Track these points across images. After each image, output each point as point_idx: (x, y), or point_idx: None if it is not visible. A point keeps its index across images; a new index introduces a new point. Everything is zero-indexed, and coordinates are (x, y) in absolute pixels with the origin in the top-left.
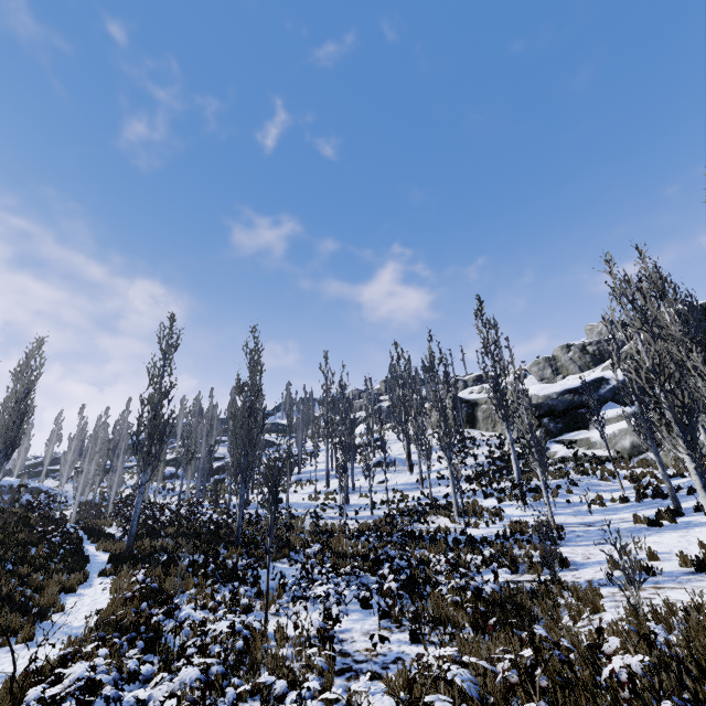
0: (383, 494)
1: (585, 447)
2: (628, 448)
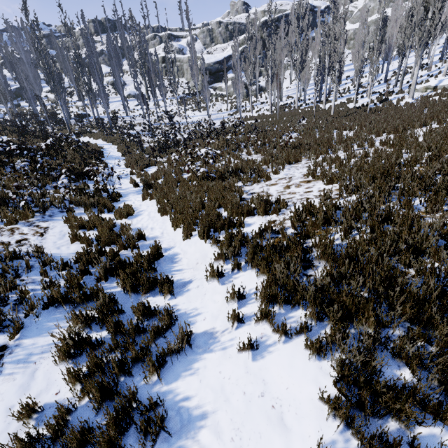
0: (141, 111)
1: (219, 90)
2: (232, 92)
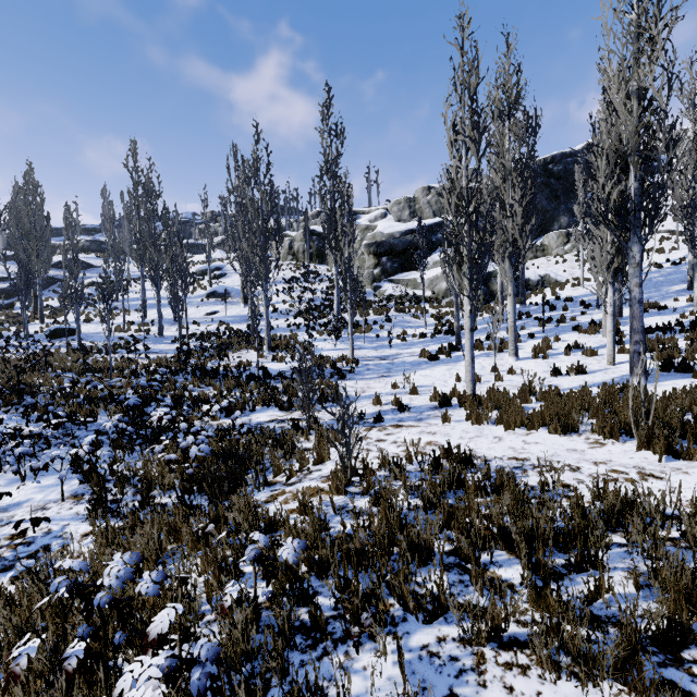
0: (207, 326)
1: (411, 287)
2: (444, 290)
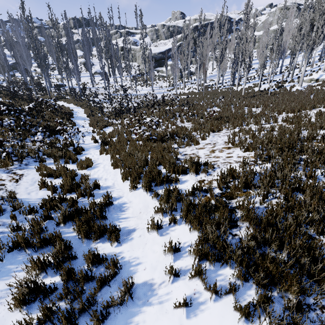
0: (104, 84)
1: (161, 73)
2: (170, 74)
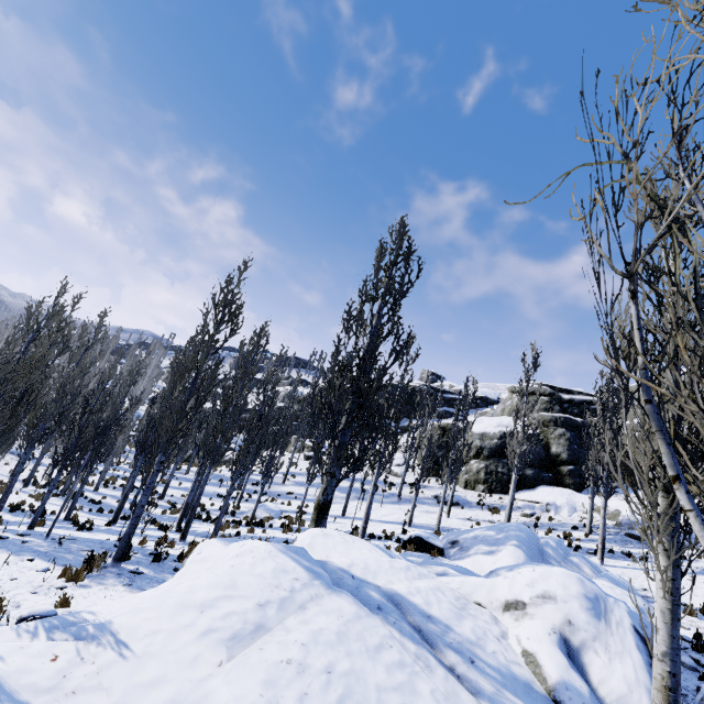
0: None
1: None
2: None
